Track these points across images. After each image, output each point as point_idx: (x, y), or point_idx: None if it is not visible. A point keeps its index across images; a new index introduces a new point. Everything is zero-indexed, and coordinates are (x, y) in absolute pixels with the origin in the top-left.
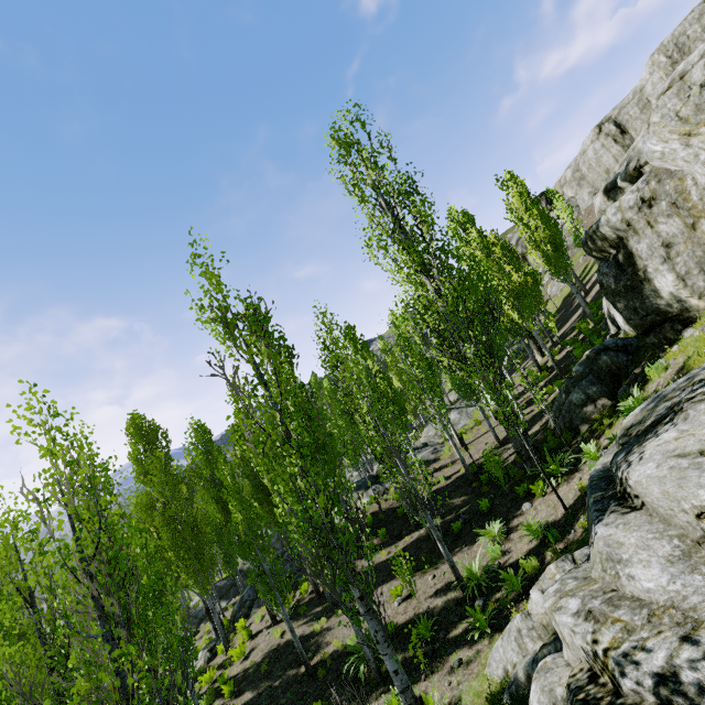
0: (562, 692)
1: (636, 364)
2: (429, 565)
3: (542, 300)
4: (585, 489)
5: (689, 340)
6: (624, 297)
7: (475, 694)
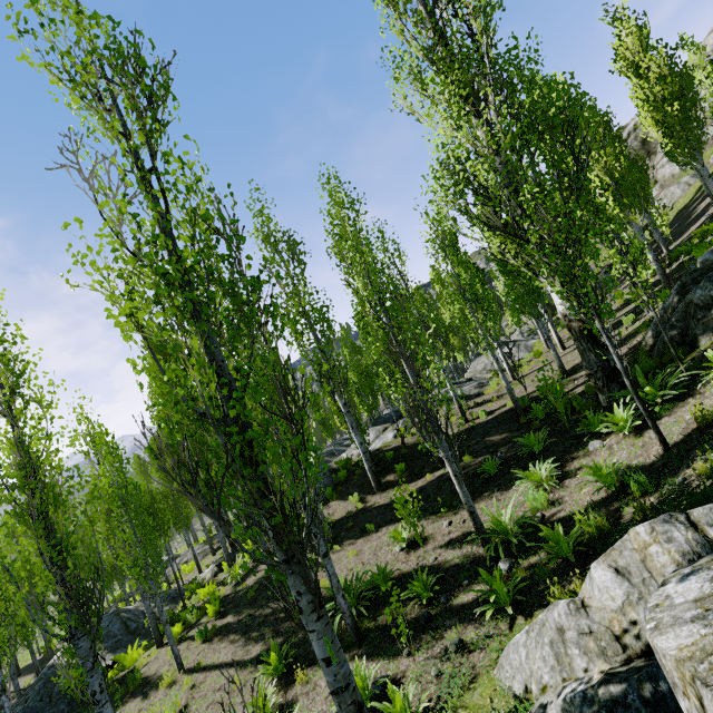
0: None
1: None
2: (446, 509)
3: (650, 197)
4: (708, 419)
5: None
6: None
7: (470, 707)
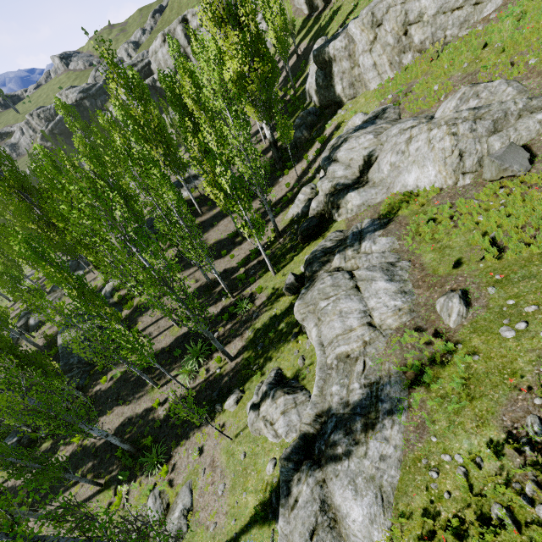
0: (321, 199)
1: (320, 121)
2: None
3: None
4: (304, 169)
5: (339, 115)
6: (323, 90)
7: (284, 223)
